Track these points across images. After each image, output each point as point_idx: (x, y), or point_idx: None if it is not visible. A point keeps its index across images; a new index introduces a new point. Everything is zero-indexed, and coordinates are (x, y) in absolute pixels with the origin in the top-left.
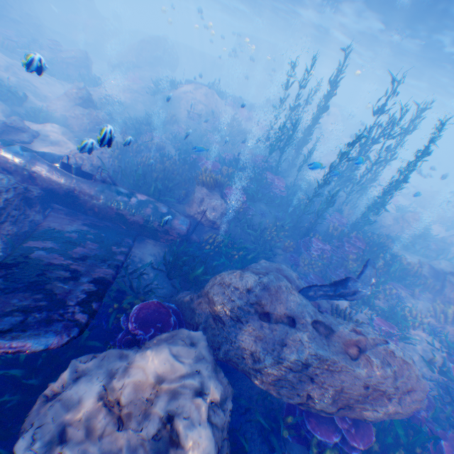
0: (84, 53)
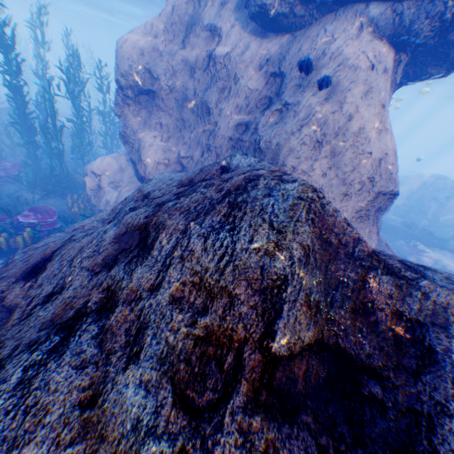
0: None
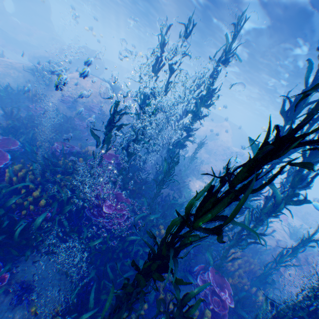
0: None
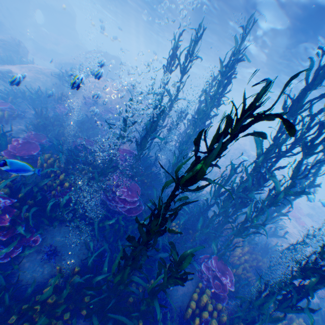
0: (17, 41)
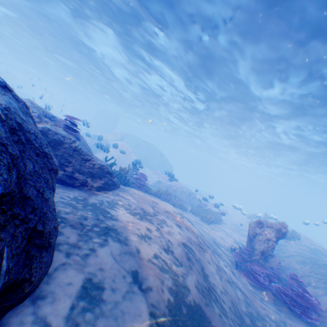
0: None
